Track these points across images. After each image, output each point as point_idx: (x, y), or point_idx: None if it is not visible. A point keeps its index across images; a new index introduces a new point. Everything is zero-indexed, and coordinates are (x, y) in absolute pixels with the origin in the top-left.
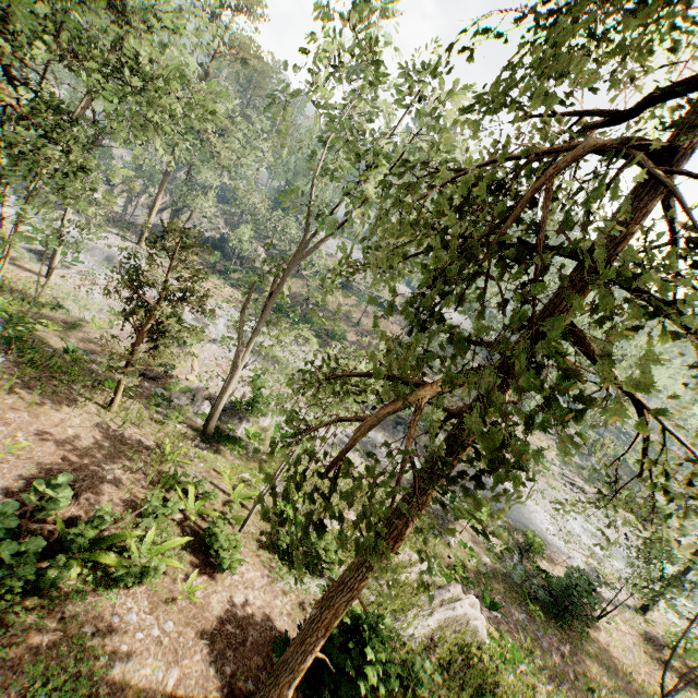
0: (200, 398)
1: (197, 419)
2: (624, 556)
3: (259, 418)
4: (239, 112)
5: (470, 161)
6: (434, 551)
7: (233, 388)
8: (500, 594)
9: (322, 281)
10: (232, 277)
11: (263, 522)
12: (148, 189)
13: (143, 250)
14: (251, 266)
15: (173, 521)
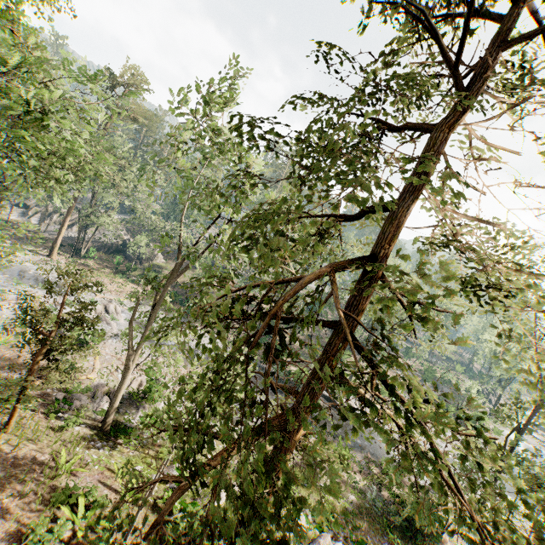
0: (99, 395)
1: (97, 416)
2: (458, 465)
3: (153, 404)
4: (132, 153)
5: (236, 298)
6: (309, 500)
7: (132, 378)
8: (365, 529)
9: (198, 286)
10: (134, 274)
11: (152, 516)
12: (59, 210)
13: (53, 261)
14: (149, 264)
15: (61, 542)
